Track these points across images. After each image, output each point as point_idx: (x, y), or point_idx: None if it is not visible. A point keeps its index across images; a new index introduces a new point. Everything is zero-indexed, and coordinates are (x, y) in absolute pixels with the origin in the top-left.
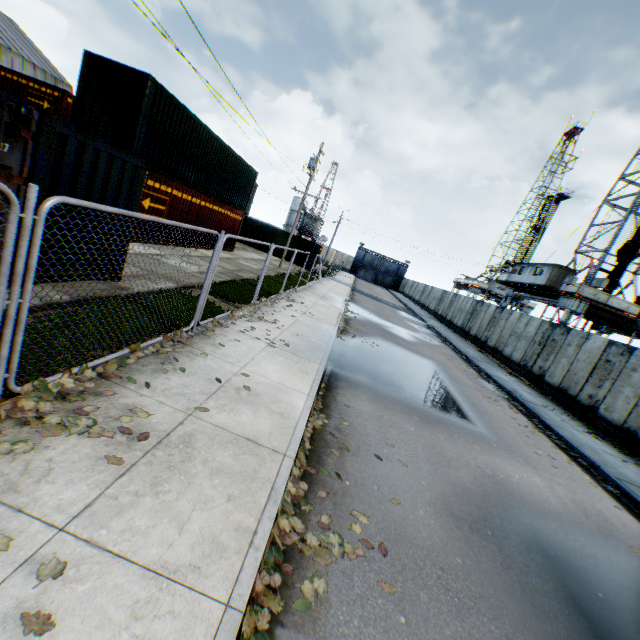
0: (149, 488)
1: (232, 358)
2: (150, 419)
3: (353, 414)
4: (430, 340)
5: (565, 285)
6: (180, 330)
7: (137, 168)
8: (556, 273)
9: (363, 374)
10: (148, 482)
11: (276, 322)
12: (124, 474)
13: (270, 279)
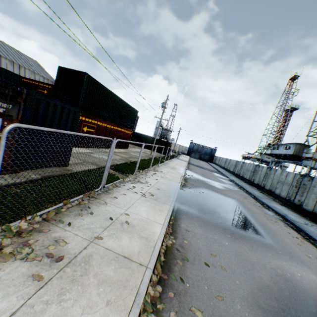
0: (56, 297)
1: (121, 204)
2: (67, 246)
3: (190, 235)
4: (232, 187)
5: (304, 153)
6: (93, 190)
7: (76, 112)
8: (298, 147)
9: (195, 209)
10: (56, 292)
11: (147, 183)
12: (42, 287)
13: (145, 161)
